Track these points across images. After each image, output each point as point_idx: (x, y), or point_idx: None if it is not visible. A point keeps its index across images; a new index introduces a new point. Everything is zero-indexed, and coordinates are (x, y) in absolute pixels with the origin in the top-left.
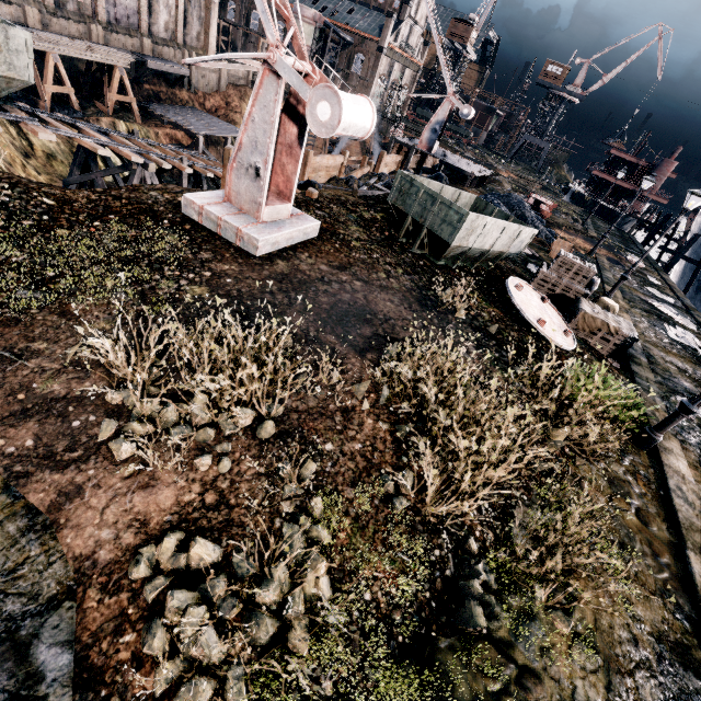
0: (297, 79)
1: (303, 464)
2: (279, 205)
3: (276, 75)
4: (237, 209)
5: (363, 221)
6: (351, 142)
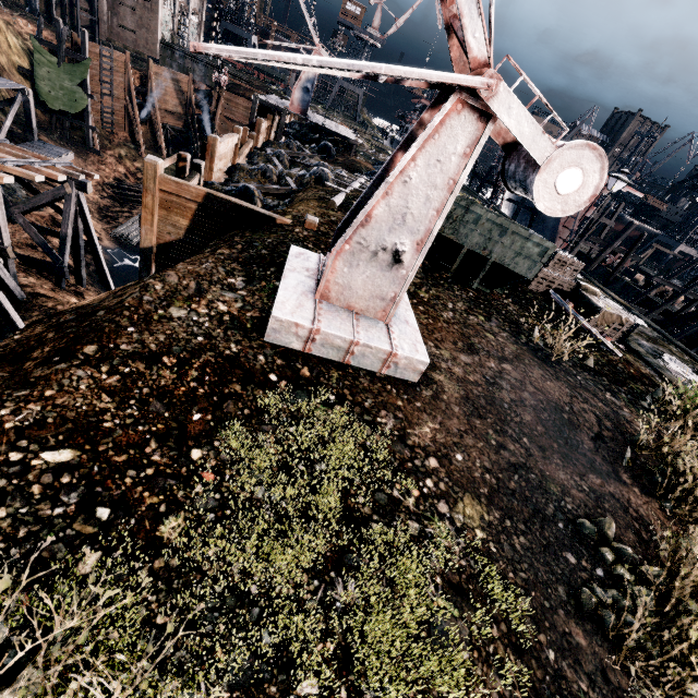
0: (532, 128)
1: None
2: None
3: (477, 113)
4: (345, 311)
5: None
6: (163, 91)
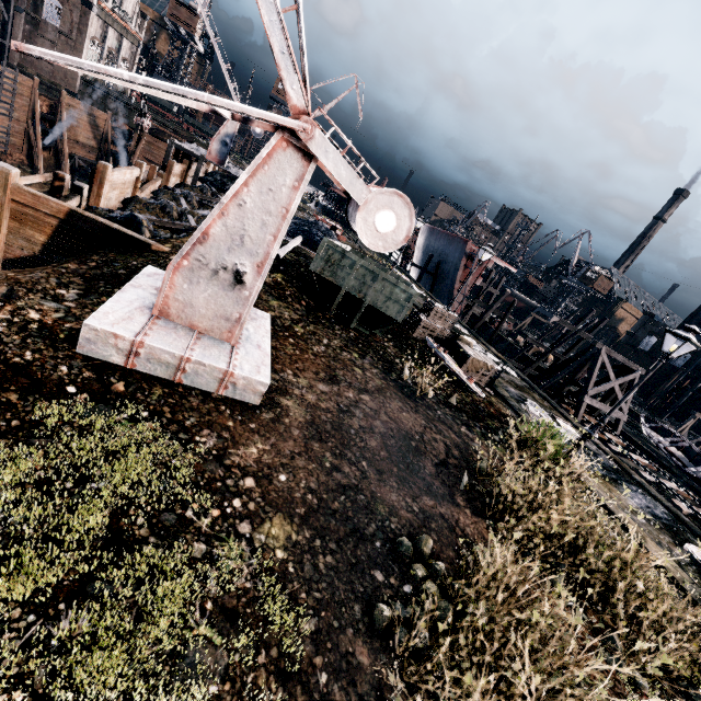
0: (348, 172)
1: None
2: None
3: (301, 152)
4: (186, 329)
5: (272, 289)
6: (76, 123)
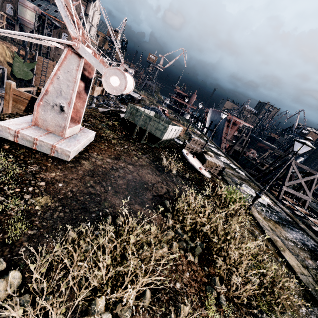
0: (95, 61)
1: (180, 311)
2: (74, 126)
3: (77, 55)
4: (44, 130)
5: (110, 127)
6: None
